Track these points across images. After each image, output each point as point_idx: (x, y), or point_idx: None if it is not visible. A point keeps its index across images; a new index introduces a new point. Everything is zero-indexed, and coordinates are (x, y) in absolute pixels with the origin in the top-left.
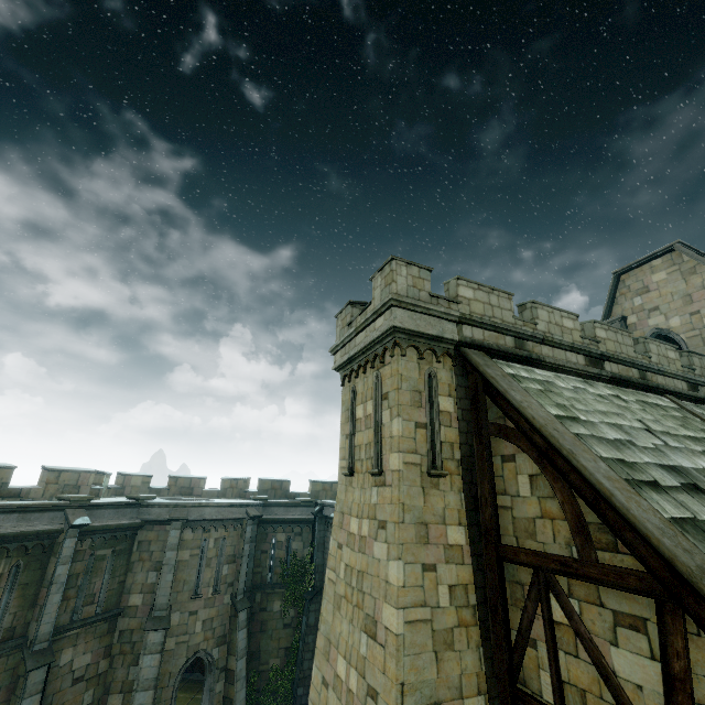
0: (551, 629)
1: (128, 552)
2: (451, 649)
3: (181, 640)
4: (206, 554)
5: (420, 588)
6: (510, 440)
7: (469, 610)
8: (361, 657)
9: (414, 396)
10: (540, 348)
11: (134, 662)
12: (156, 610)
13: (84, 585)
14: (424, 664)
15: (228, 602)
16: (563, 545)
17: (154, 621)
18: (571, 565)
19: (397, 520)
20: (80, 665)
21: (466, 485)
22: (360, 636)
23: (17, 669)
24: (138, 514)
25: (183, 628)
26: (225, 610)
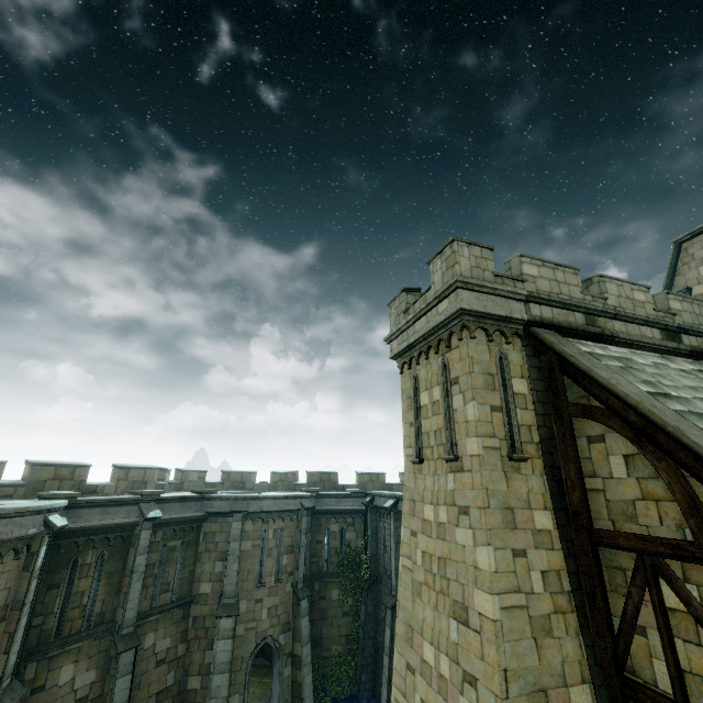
0: (664, 616)
1: (195, 543)
2: (549, 636)
3: (249, 626)
4: (267, 545)
5: (512, 574)
6: (597, 419)
7: (564, 597)
8: (452, 643)
9: (487, 379)
10: (612, 324)
11: (209, 647)
12: (225, 598)
13: (159, 574)
14: (525, 651)
15: (290, 590)
16: (673, 528)
17: (224, 608)
18: (685, 548)
19: (482, 505)
20: (162, 649)
21: (548, 468)
22: (449, 622)
23: (108, 651)
24: (201, 507)
25: (250, 615)
26: (287, 598)
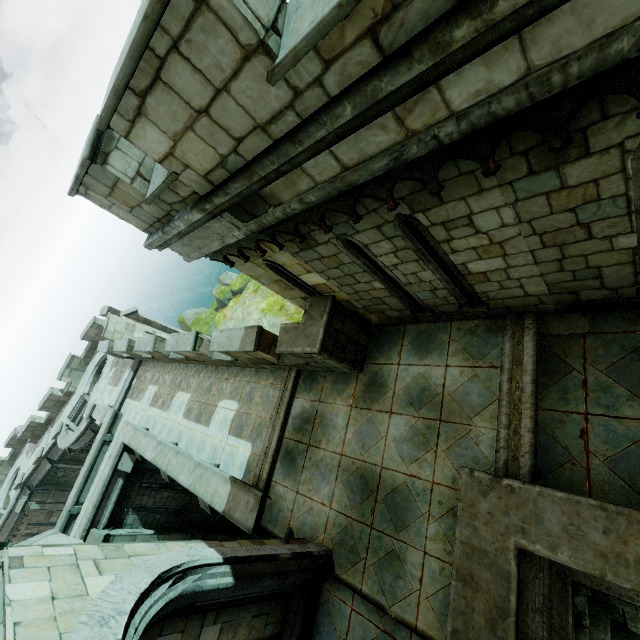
0: None
1: None
2: None
3: None
4: None
5: None
6: None
7: None
8: None
9: None
10: None
11: None
12: None
13: None
14: None
15: None
16: None
17: None
18: None
19: None
20: None
21: None
22: None
23: None
24: None
25: None
26: None
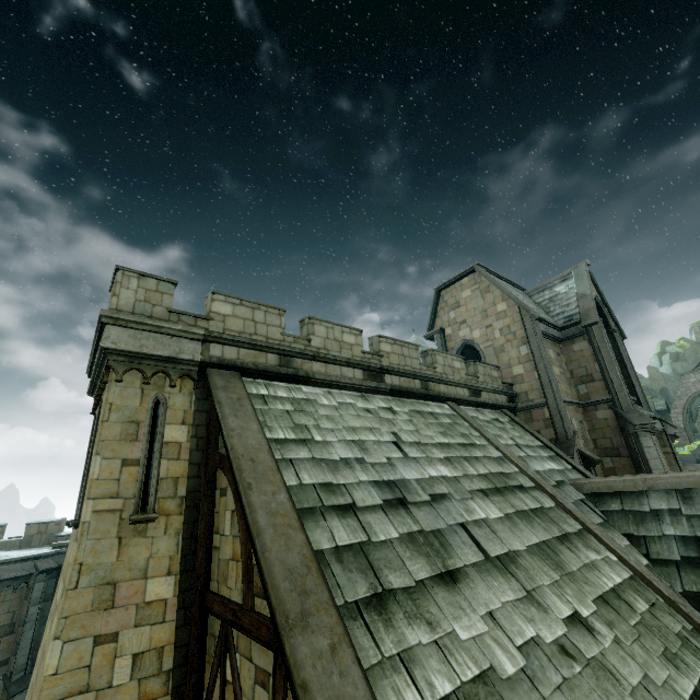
0: (222, 690)
1: None
2: None
3: None
4: None
5: (84, 670)
6: (224, 471)
7: (160, 679)
8: None
9: (128, 427)
10: (311, 365)
11: None
12: None
13: None
14: None
15: None
16: (239, 591)
17: None
18: (237, 615)
19: (66, 587)
20: None
21: (188, 525)
22: None
23: None
24: None
25: None
26: None
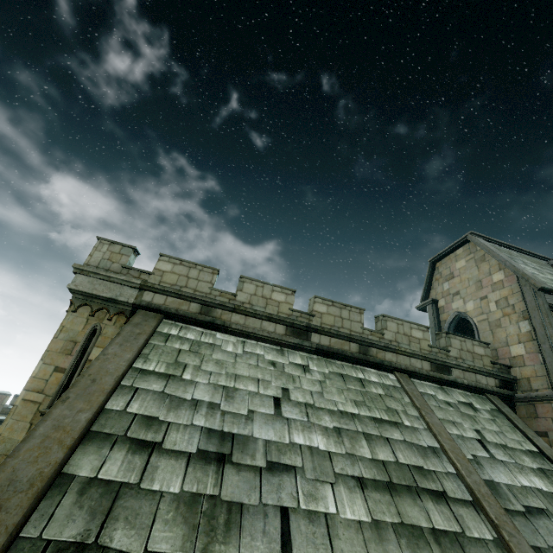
0: None
1: None
2: None
3: None
4: None
5: None
6: None
7: None
8: None
9: (68, 344)
10: (230, 316)
11: None
12: None
13: None
14: None
15: None
16: None
17: None
18: None
19: None
20: None
21: None
22: None
23: None
24: None
25: None
26: None
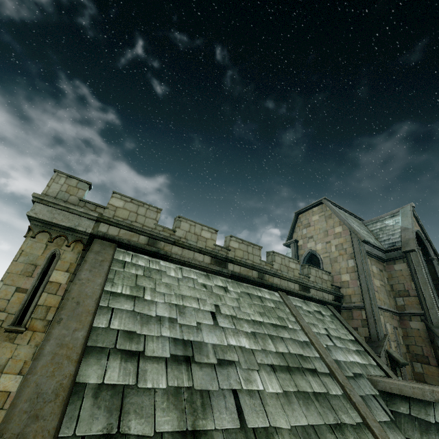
0: None
1: None
2: None
3: None
4: None
5: None
6: None
7: None
8: None
9: (28, 267)
10: (171, 247)
11: None
12: None
13: None
14: None
15: None
16: None
17: None
18: None
19: None
20: None
21: None
22: None
23: None
24: None
25: None
26: None
